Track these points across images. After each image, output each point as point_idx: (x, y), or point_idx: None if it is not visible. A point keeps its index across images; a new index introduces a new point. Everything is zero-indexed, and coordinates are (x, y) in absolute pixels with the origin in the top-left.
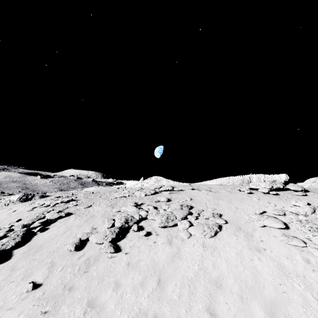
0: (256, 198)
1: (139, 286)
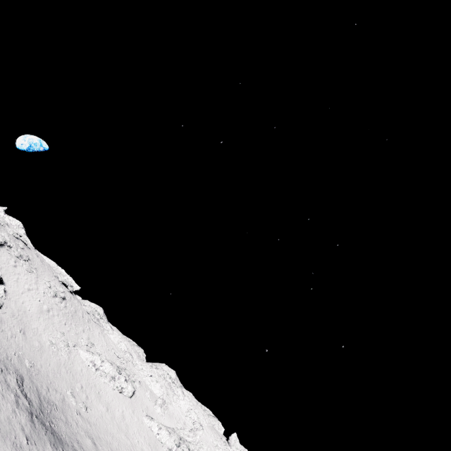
0: (54, 279)
1: (4, 263)
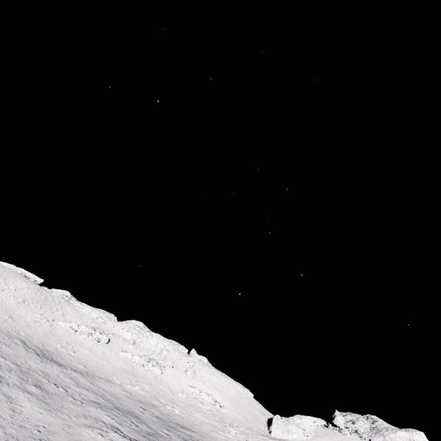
0: (19, 278)
1: None
